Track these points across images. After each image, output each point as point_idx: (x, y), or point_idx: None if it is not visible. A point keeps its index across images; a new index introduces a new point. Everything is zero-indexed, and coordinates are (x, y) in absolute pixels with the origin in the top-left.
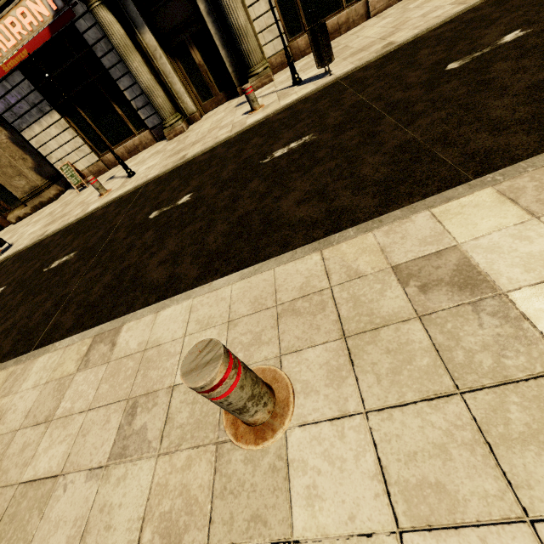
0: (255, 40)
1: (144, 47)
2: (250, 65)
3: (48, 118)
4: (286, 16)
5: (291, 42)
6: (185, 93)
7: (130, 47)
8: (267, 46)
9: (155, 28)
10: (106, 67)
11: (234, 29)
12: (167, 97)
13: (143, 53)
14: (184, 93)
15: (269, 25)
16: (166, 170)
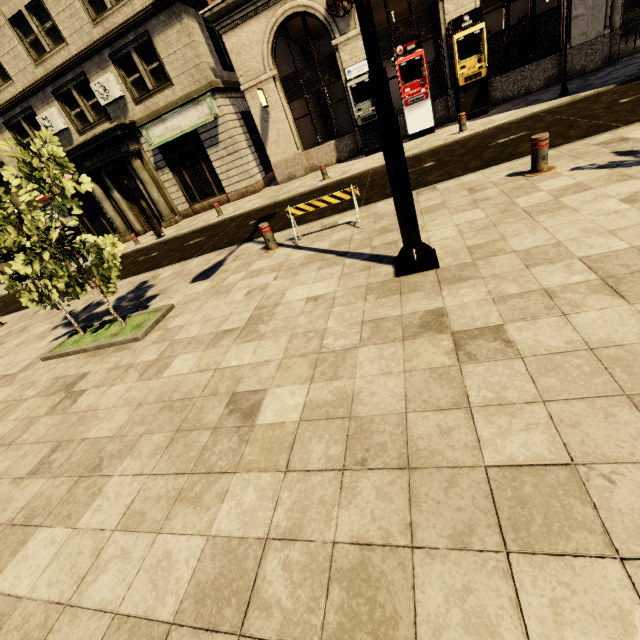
0: (165, 205)
1: (114, 198)
2: (162, 216)
3: (67, 219)
4: (188, 194)
5: (192, 206)
6: (135, 221)
7: (104, 199)
8: (179, 206)
9: (122, 189)
10: (98, 202)
11: (152, 200)
12: (124, 222)
13: (114, 200)
14: (134, 221)
15: (178, 197)
16: (89, 265)
